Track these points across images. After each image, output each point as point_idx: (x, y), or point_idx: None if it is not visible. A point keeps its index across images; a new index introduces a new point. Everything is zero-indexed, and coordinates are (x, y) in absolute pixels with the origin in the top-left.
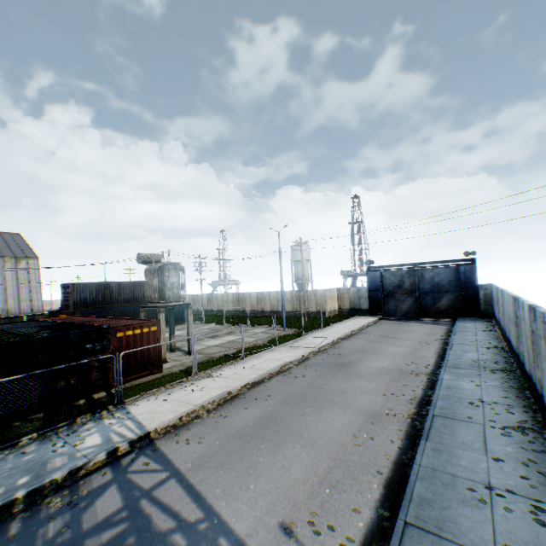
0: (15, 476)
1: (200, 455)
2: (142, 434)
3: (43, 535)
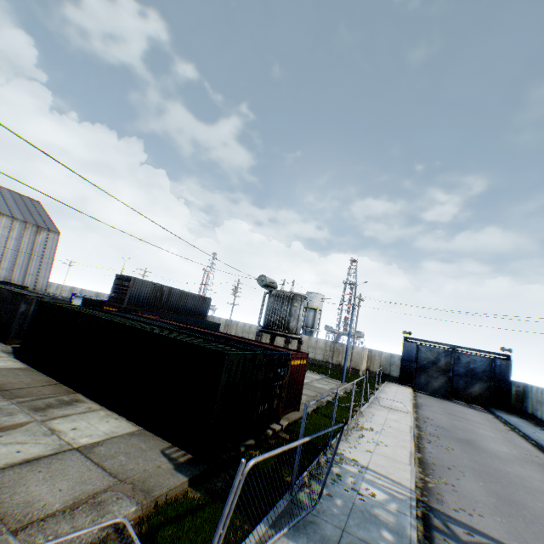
0: (369, 527)
1: (507, 532)
2: (414, 493)
3: None
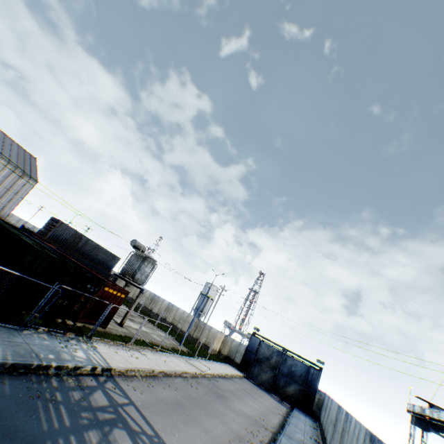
0: (46, 350)
1: (144, 400)
2: (109, 367)
3: (72, 395)
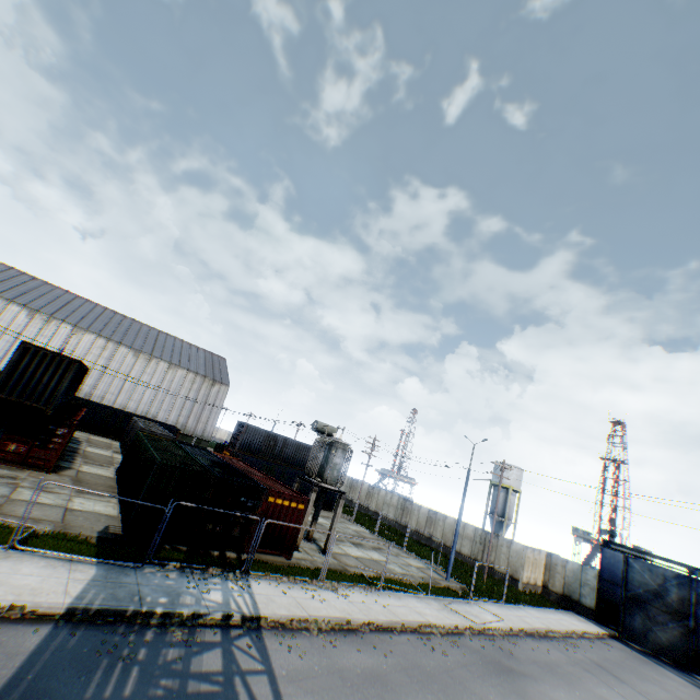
0: (159, 592)
1: (297, 668)
2: (255, 614)
3: (164, 653)
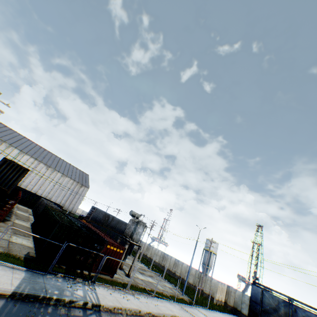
0: (54, 288)
1: None
2: (98, 303)
3: None
